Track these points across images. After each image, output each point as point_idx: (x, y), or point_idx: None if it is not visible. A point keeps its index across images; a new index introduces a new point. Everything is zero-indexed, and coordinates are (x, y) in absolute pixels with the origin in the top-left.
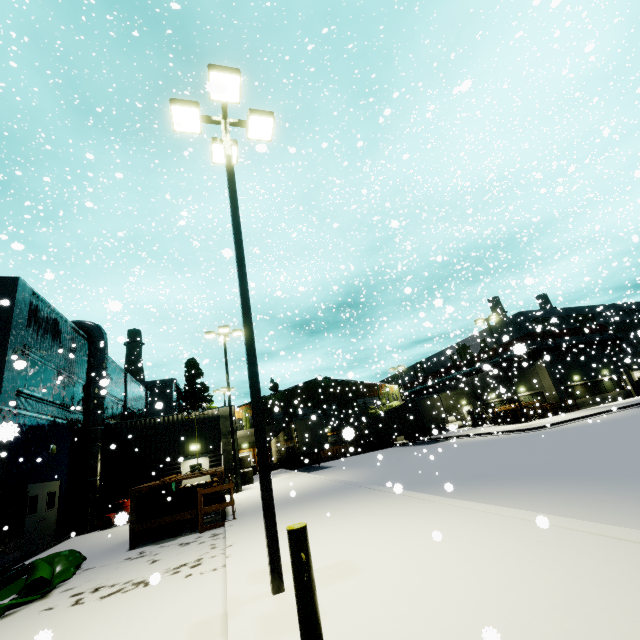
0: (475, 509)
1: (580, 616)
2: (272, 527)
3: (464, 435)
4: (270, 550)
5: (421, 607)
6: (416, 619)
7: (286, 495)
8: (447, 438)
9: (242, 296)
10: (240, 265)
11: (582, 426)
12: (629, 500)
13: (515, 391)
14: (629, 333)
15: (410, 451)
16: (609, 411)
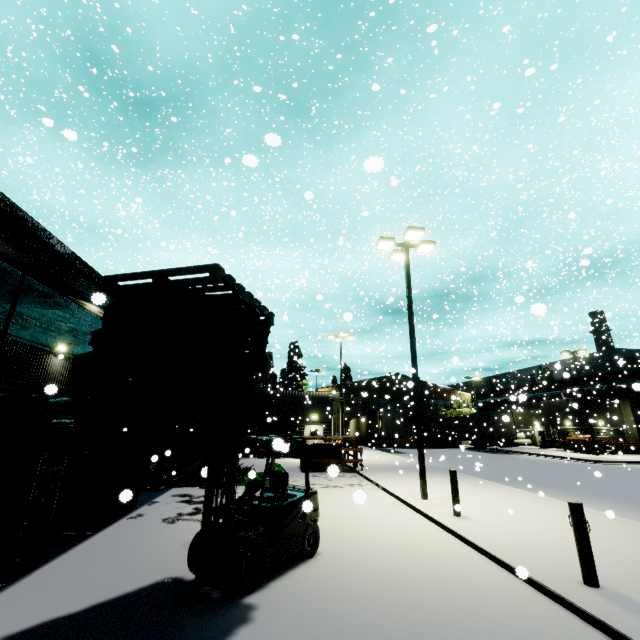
0: (526, 493)
1: (557, 522)
2: (424, 472)
3: (530, 453)
4: (422, 481)
5: (494, 512)
6: (493, 513)
7: (387, 464)
8: (513, 452)
9: (413, 358)
10: (413, 340)
11: None
12: (624, 509)
13: (590, 424)
14: None
15: (477, 455)
16: None
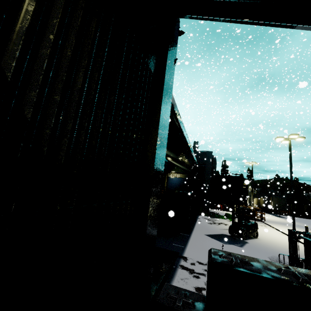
0: None
1: None
2: (294, 225)
3: None
4: (293, 228)
5: None
6: None
7: (276, 221)
8: None
9: (291, 184)
10: (291, 177)
11: None
12: None
13: None
14: None
15: None
16: None
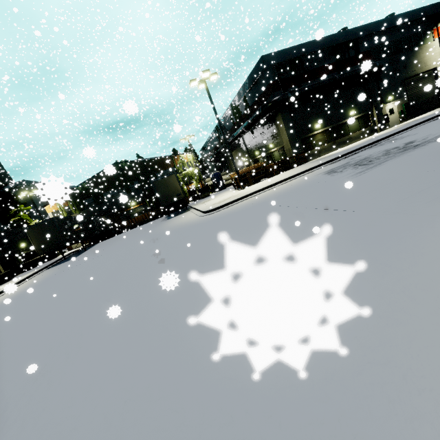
0: None
1: None
2: None
3: (194, 208)
4: None
5: None
6: None
7: None
8: (192, 208)
9: None
10: None
11: (225, 215)
12: None
13: (233, 160)
14: (397, 56)
15: (133, 236)
16: (304, 172)
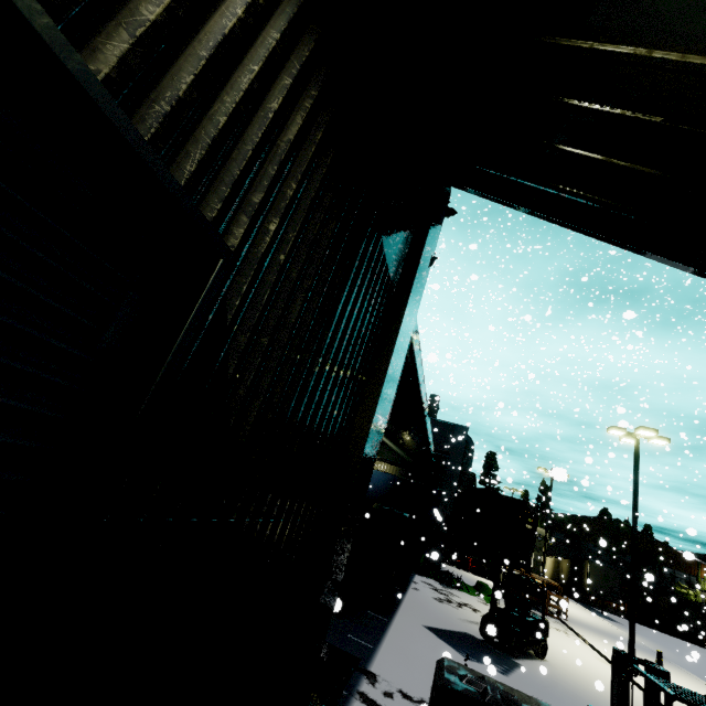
0: None
1: None
2: (633, 644)
3: None
4: (630, 651)
5: None
6: None
7: (593, 625)
8: None
9: (633, 540)
10: (635, 524)
11: None
12: None
13: None
14: None
15: None
16: None
